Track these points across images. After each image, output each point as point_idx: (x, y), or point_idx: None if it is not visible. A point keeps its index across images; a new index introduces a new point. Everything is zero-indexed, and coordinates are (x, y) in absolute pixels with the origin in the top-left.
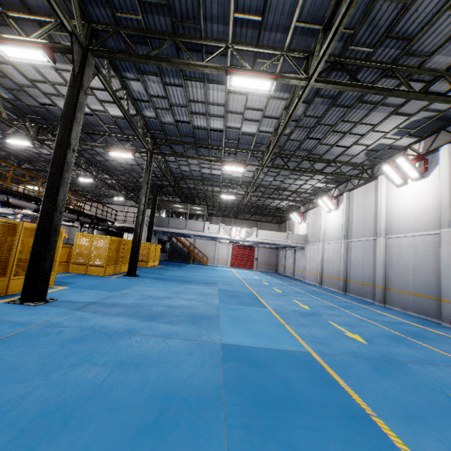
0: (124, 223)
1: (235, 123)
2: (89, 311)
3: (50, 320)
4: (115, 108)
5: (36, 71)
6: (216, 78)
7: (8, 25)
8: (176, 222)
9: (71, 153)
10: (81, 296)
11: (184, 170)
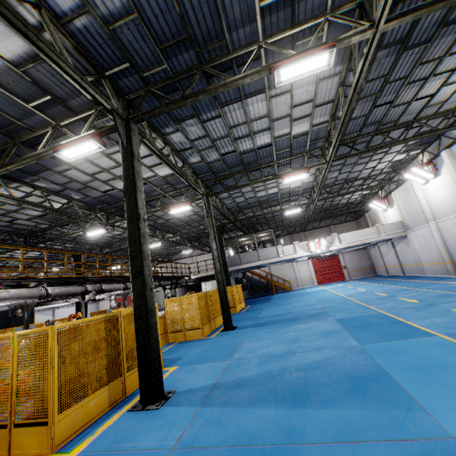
0: (199, 274)
1: (283, 130)
2: (217, 403)
3: (182, 435)
4: (163, 168)
5: (92, 165)
6: (253, 89)
7: (63, 134)
8: (247, 256)
9: (143, 224)
10: (196, 377)
11: (239, 202)
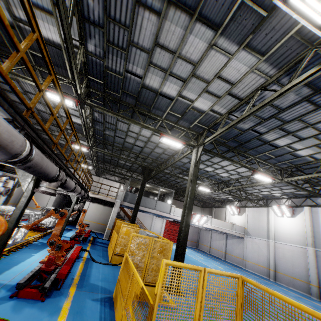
0: (98, 195)
1: (300, 145)
2: None
3: None
4: (207, 102)
5: (183, 36)
6: None
7: None
8: (147, 201)
9: None
10: None
11: (180, 161)
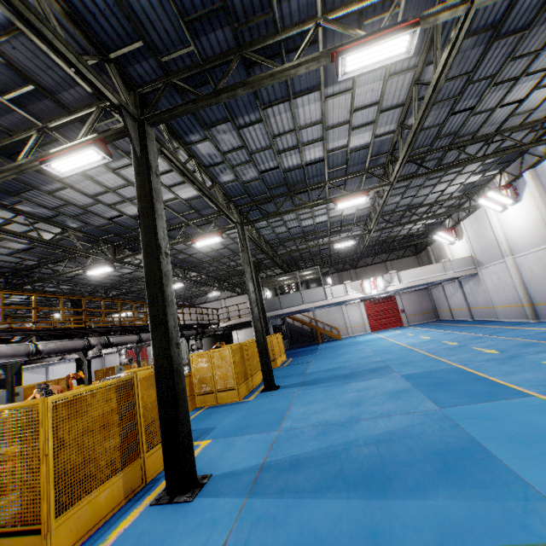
0: (229, 321)
1: (338, 141)
2: (269, 492)
3: (227, 540)
4: (187, 189)
5: (94, 183)
6: (305, 86)
7: (53, 141)
8: (289, 299)
9: (165, 259)
10: (237, 455)
11: (280, 233)
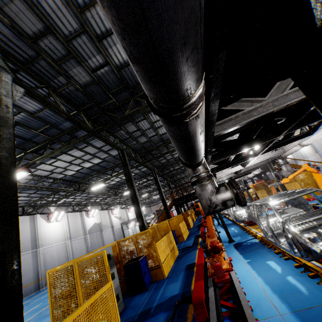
0: None
1: None
2: None
3: None
4: None
5: None
6: None
7: None
8: None
9: None
10: None
11: None
